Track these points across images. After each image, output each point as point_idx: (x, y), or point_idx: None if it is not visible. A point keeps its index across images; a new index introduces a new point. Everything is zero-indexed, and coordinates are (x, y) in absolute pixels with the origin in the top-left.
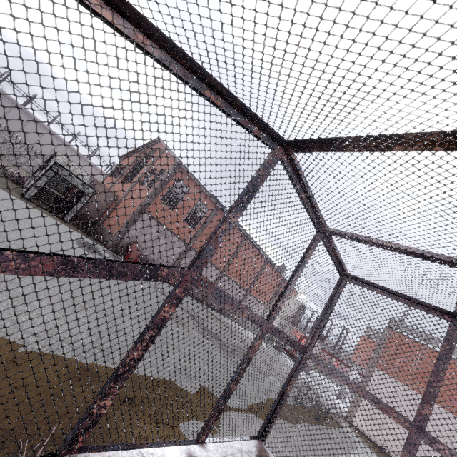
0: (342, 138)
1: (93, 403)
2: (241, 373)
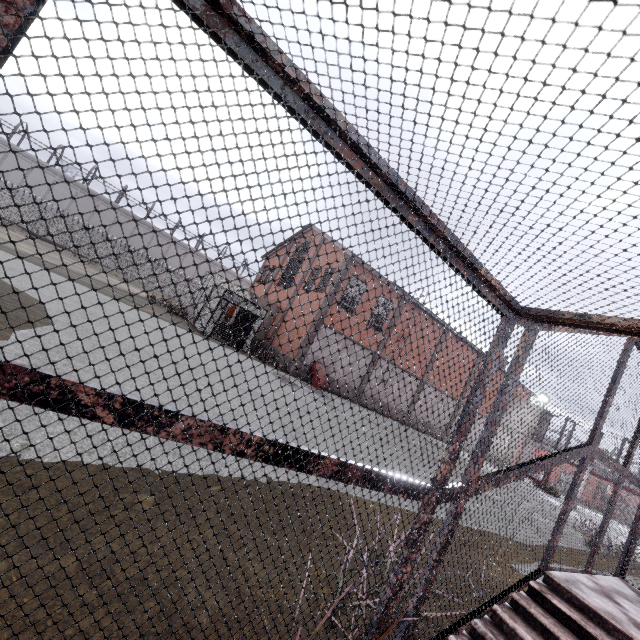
0: None
1: (552, 538)
2: (610, 515)
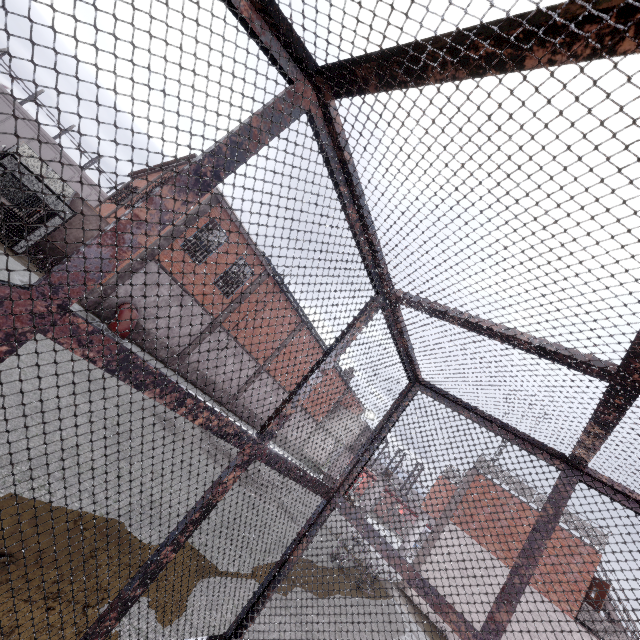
0: (422, 41)
1: None
2: (189, 530)
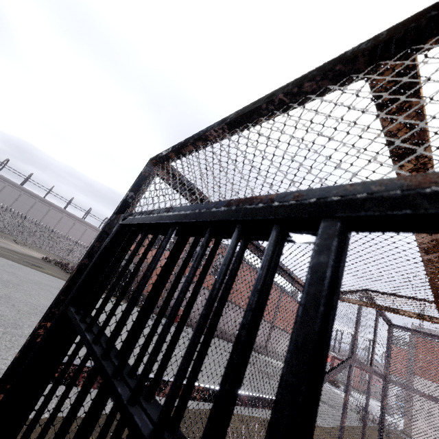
0: (395, 294)
1: (342, 421)
2: (368, 399)
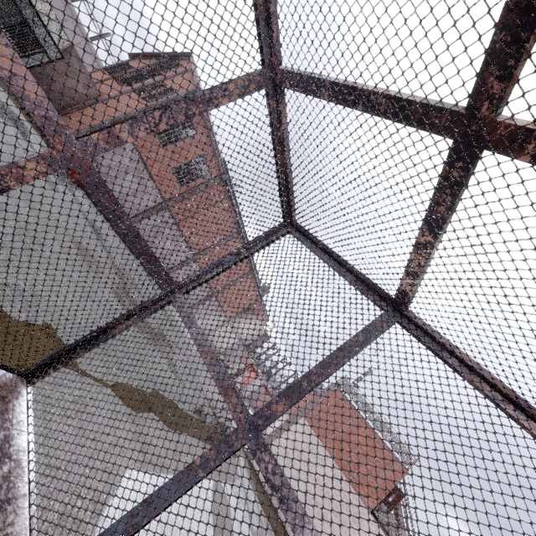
0: None
1: None
2: None
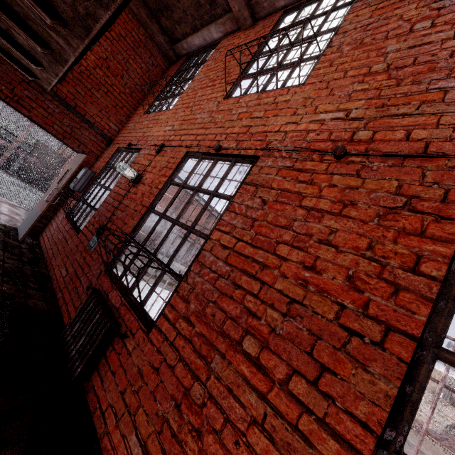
0: None
1: None
2: None
